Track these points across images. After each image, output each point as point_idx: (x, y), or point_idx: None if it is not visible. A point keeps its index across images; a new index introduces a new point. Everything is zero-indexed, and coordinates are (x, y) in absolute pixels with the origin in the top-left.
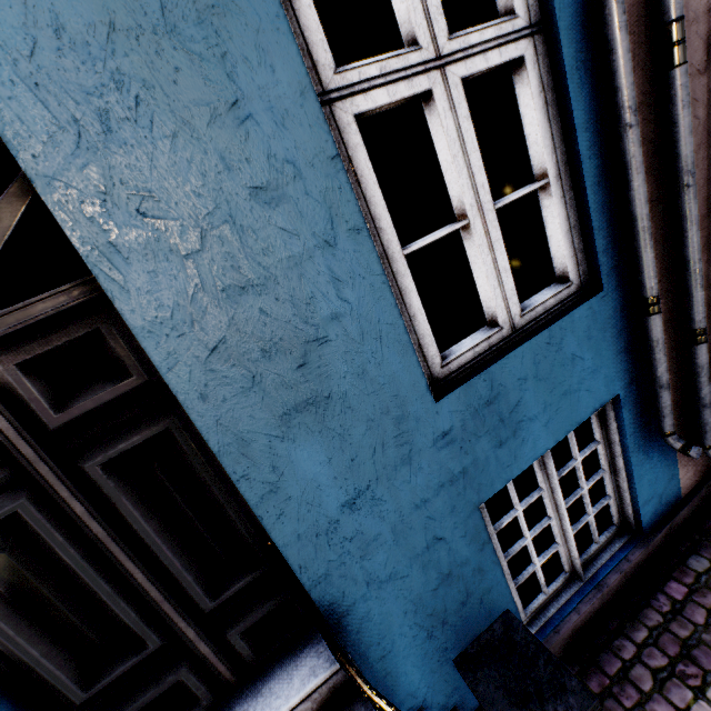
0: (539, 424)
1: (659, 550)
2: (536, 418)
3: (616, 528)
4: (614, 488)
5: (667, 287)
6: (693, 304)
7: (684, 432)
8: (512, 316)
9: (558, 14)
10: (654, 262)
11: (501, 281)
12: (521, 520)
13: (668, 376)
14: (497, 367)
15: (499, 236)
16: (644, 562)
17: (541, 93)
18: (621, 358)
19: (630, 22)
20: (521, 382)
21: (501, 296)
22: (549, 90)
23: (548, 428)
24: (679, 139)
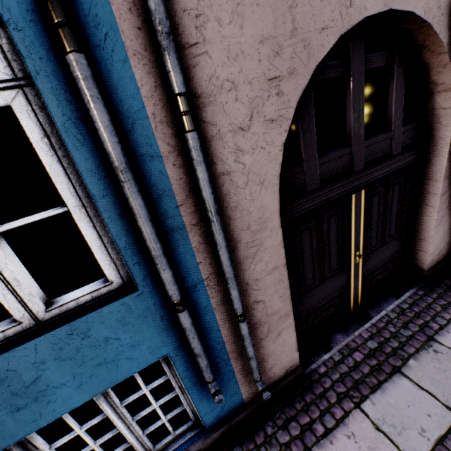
0: (69, 388)
1: (219, 439)
2: (64, 385)
3: (192, 423)
4: (188, 401)
5: (217, 281)
6: (231, 298)
7: (245, 367)
8: (35, 312)
9: (34, 75)
10: (169, 280)
11: (13, 289)
12: (83, 437)
13: (198, 350)
14: (0, 358)
15: (3, 254)
16: (204, 449)
17: (44, 138)
18: (168, 332)
19: (146, 86)
20: (39, 364)
21: (16, 299)
22: (56, 136)
23: (82, 389)
24: (200, 186)
